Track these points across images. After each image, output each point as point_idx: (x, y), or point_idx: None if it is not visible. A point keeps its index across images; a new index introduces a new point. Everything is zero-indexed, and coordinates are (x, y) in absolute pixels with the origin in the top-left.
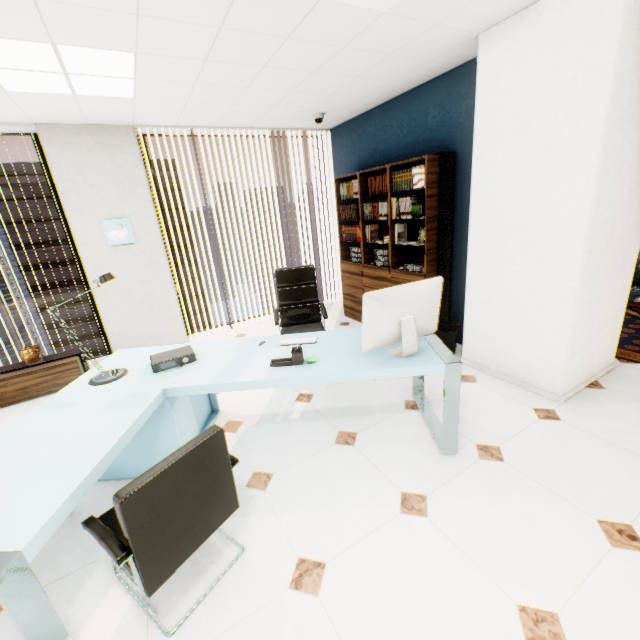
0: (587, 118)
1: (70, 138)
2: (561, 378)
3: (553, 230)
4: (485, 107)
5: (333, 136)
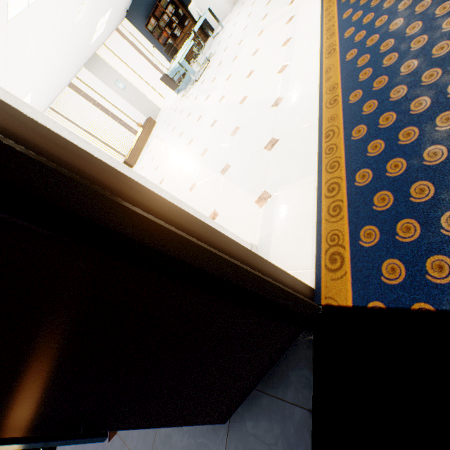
0: None
1: (90, 66)
2: (228, 5)
3: None
4: None
5: (128, 19)
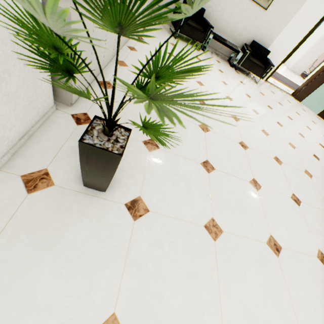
0: (322, 34)
1: None
2: (291, 66)
3: (308, 46)
4: (320, 26)
5: None
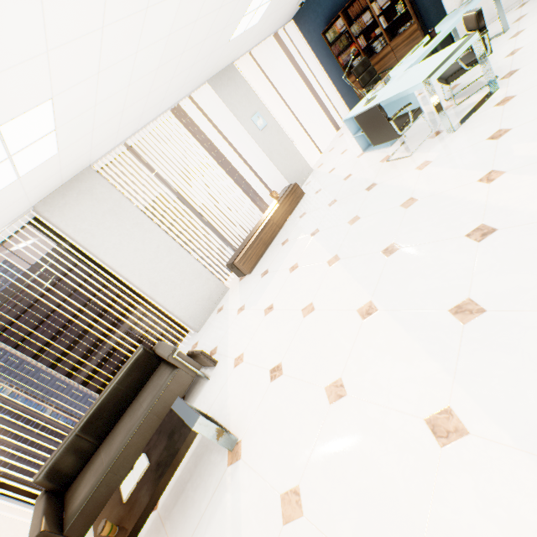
0: None
1: (219, 82)
2: None
3: None
4: None
5: (295, 22)
